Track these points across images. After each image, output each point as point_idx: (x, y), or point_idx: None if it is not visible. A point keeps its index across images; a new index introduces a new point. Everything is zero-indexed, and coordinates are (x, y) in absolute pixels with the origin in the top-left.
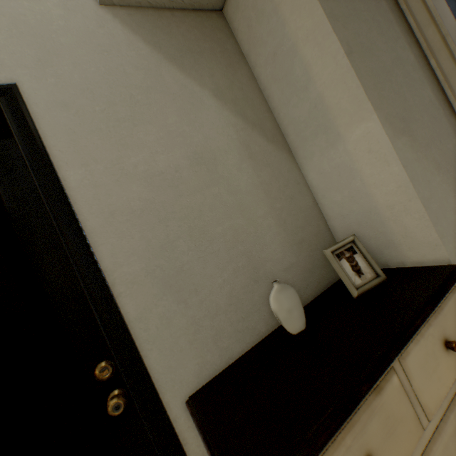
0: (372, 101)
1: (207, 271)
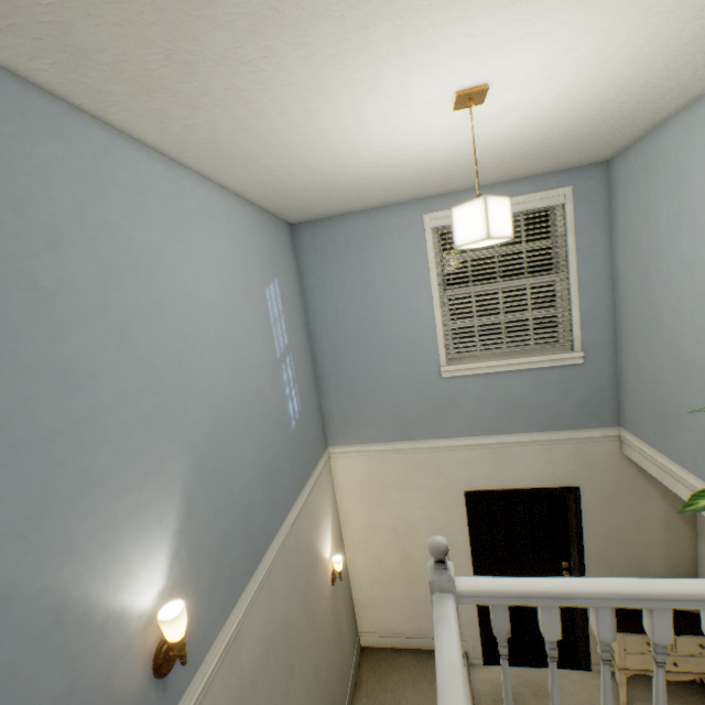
0: None
1: (618, 561)
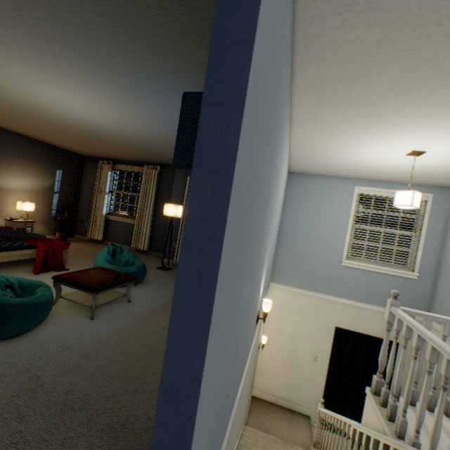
0: None
1: None
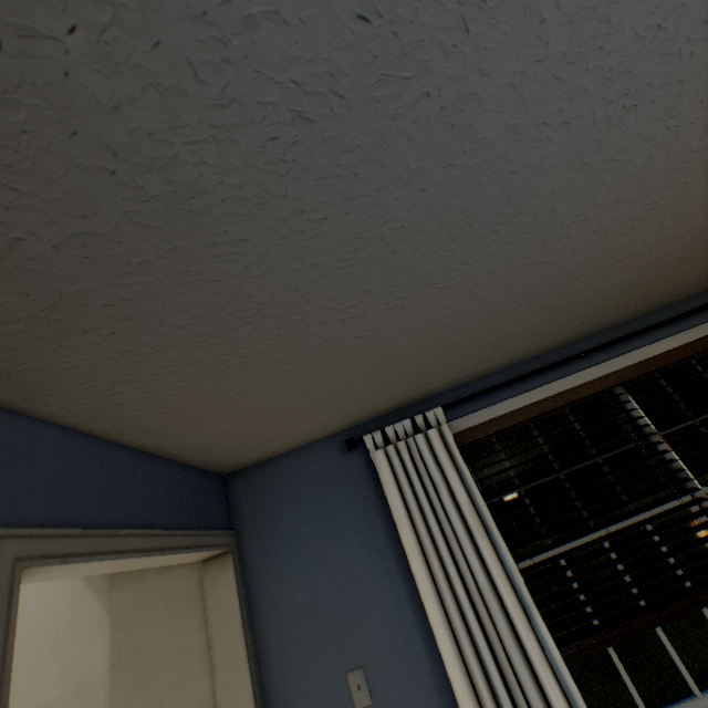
0: None
1: None
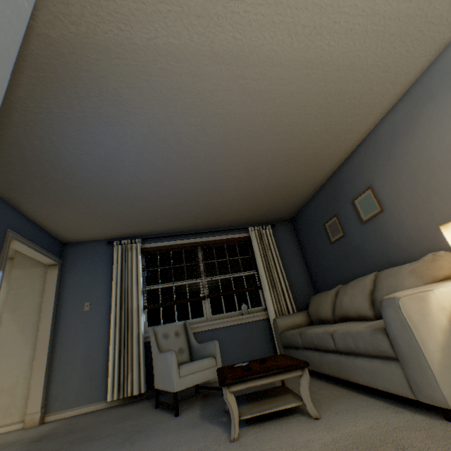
0: (7, 302)
1: None
